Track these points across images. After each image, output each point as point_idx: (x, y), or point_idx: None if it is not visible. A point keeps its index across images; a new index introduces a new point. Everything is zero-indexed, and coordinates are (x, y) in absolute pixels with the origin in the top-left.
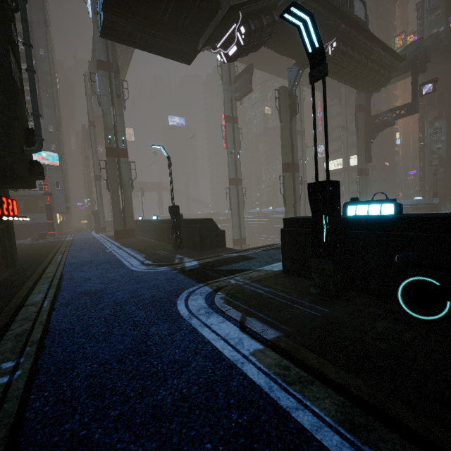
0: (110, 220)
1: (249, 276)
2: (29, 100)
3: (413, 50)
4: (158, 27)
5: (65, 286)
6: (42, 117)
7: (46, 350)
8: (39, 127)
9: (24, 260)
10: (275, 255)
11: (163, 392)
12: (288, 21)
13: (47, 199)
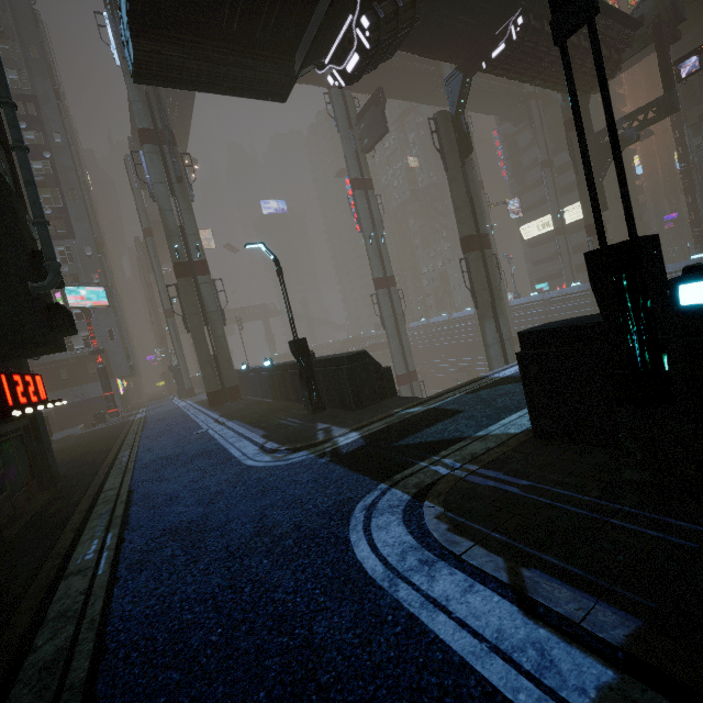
0: (199, 376)
1: (469, 454)
2: (51, 214)
3: (651, 8)
4: (225, 47)
5: (135, 518)
6: (73, 236)
7: None
8: (50, 245)
9: (71, 468)
10: (496, 399)
11: None
12: None
13: (98, 359)
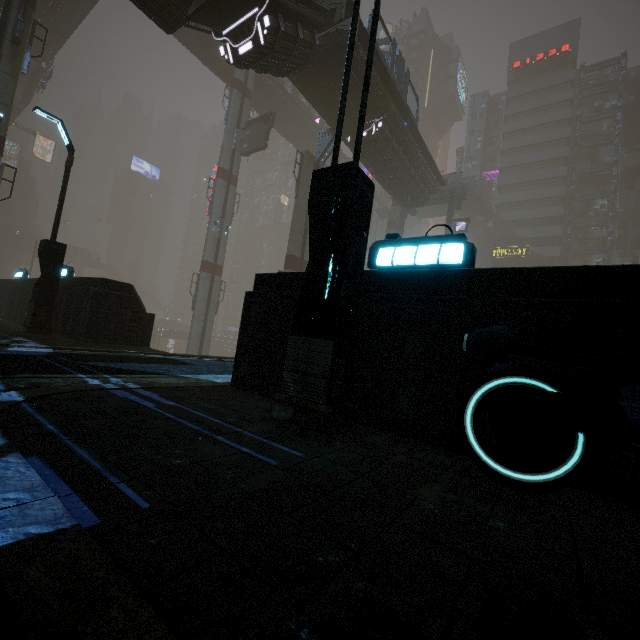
0: None
1: (149, 381)
2: None
3: (453, 181)
4: None
5: None
6: None
7: None
8: None
9: None
10: None
11: None
12: None
13: None
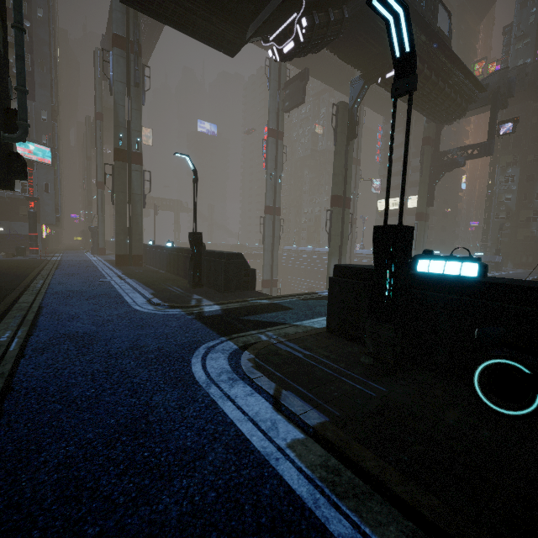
0: (112, 241)
1: (284, 332)
2: None
3: (496, 80)
4: (198, 2)
5: (42, 323)
6: (34, 98)
7: (4, 418)
8: (25, 108)
9: None
10: (316, 307)
11: (166, 500)
12: (376, 11)
13: (31, 205)
